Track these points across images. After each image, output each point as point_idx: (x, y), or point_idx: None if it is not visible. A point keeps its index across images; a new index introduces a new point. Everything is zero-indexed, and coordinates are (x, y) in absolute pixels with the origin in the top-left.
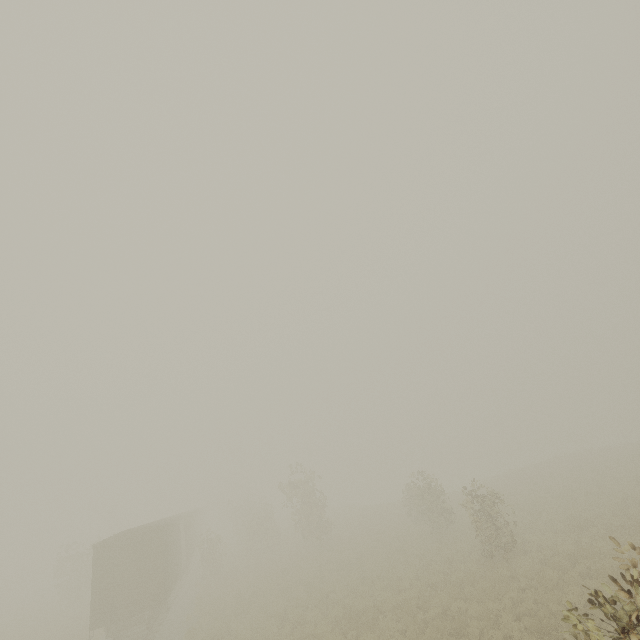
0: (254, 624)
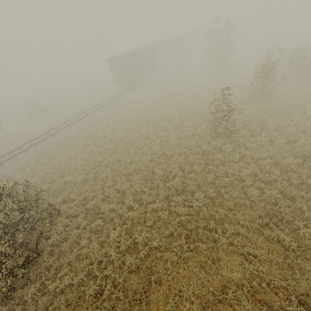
0: (141, 104)
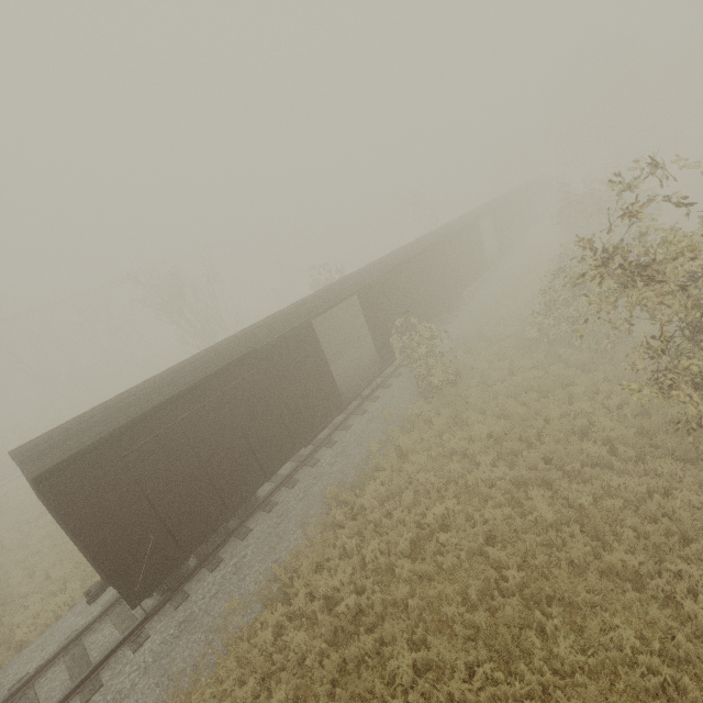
0: None
